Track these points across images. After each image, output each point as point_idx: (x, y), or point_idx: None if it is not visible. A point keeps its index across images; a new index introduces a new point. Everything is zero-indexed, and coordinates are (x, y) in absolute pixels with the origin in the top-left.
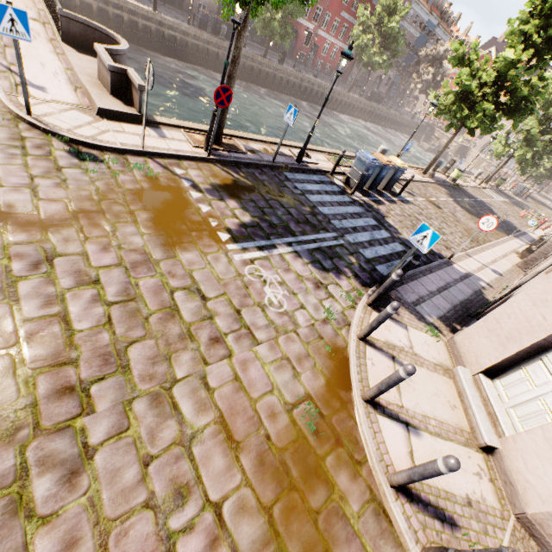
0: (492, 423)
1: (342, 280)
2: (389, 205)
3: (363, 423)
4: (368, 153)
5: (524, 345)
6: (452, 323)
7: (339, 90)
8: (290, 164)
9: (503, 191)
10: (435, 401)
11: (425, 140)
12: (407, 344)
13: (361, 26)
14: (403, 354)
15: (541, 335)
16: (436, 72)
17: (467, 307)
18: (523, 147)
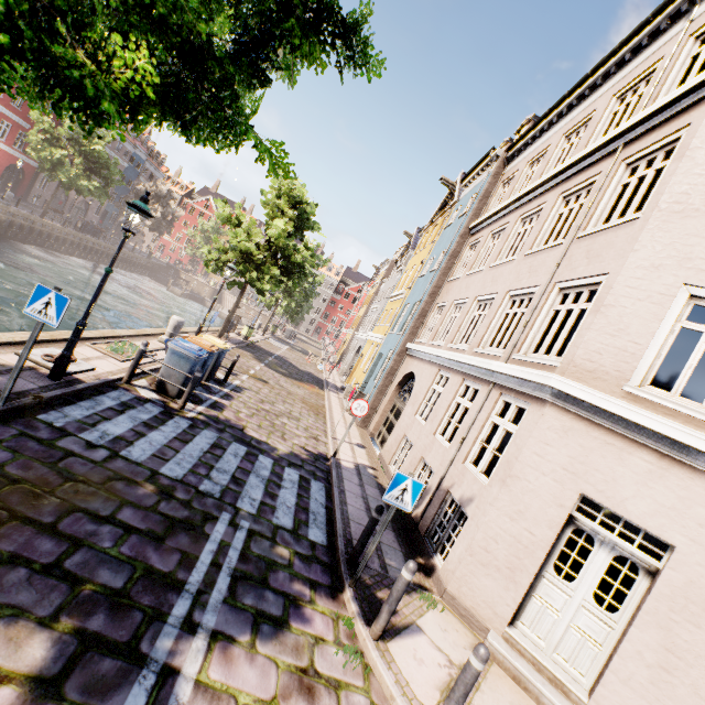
0: (561, 691)
1: (314, 619)
2: (231, 405)
3: None
4: (187, 341)
5: (533, 572)
6: (415, 559)
7: (25, 214)
8: (42, 389)
9: (278, 336)
10: None
11: (173, 283)
12: (445, 660)
13: (43, 134)
14: None
15: (541, 555)
16: (166, 211)
17: (396, 518)
18: (287, 298)
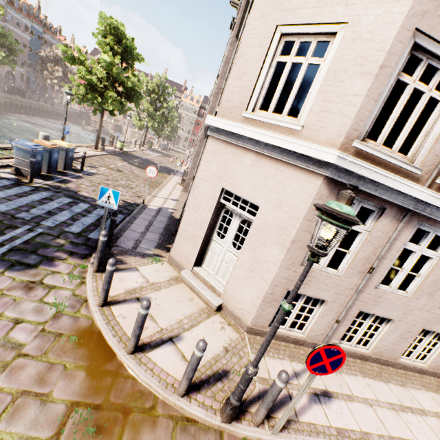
0: (213, 291)
1: (59, 265)
2: (77, 181)
3: (139, 372)
4: (26, 141)
5: (203, 236)
6: (165, 245)
7: None
8: None
9: (155, 149)
10: (180, 305)
11: (87, 124)
12: (143, 281)
13: None
14: (144, 291)
15: (206, 227)
16: (65, 70)
17: (169, 230)
18: (151, 120)
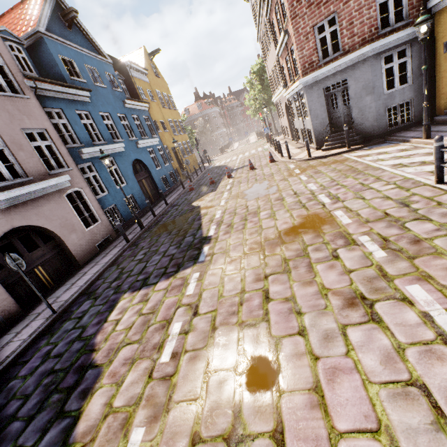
0: None
1: None
2: None
3: None
4: None
5: None
6: None
7: None
8: None
9: None
10: None
11: None
12: None
13: None
14: None
15: None
16: None
17: None
18: None
